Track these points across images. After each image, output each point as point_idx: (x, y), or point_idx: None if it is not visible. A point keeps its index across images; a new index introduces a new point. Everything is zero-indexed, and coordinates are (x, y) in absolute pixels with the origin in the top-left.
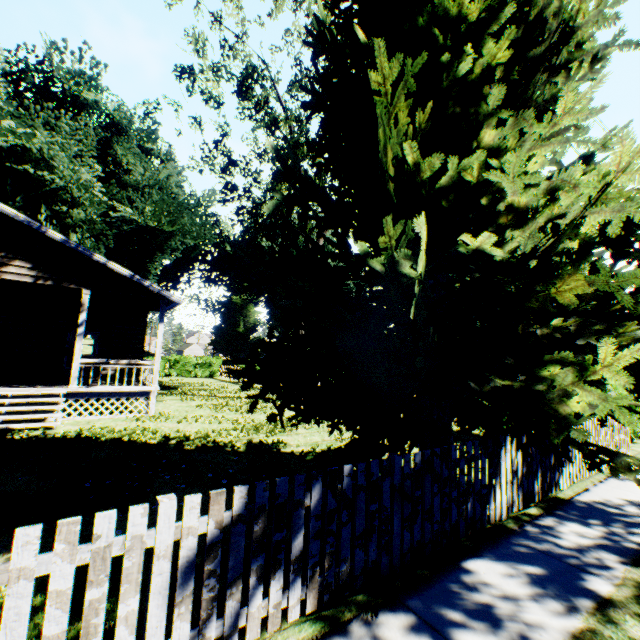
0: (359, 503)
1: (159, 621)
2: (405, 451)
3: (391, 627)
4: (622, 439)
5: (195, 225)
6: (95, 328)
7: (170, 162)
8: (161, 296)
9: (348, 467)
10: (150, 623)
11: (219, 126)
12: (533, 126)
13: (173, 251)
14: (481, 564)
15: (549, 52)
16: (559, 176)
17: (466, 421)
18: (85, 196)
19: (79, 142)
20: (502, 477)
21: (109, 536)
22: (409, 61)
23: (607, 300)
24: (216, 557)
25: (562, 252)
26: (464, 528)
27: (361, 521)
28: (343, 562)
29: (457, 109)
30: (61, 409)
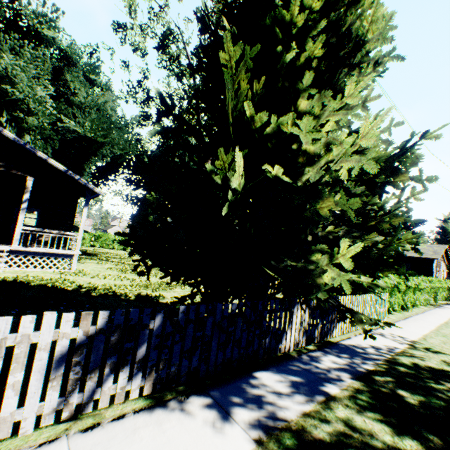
0: (189, 330)
1: (37, 389)
2: (228, 302)
3: (194, 404)
4: (382, 310)
5: (123, 140)
6: (37, 206)
7: (108, 91)
8: (87, 188)
9: (183, 307)
10: (30, 390)
11: (142, 70)
12: (330, 102)
13: (105, 157)
14: (265, 374)
15: (348, 54)
16: (332, 136)
17: (275, 288)
18: (39, 108)
19: (38, 67)
20: (293, 325)
21: (5, 332)
22: (248, 48)
23: (368, 218)
24: (82, 353)
25: (324, 183)
26: (262, 354)
27: (189, 342)
28: (173, 366)
29: (286, 83)
30: (5, 262)
